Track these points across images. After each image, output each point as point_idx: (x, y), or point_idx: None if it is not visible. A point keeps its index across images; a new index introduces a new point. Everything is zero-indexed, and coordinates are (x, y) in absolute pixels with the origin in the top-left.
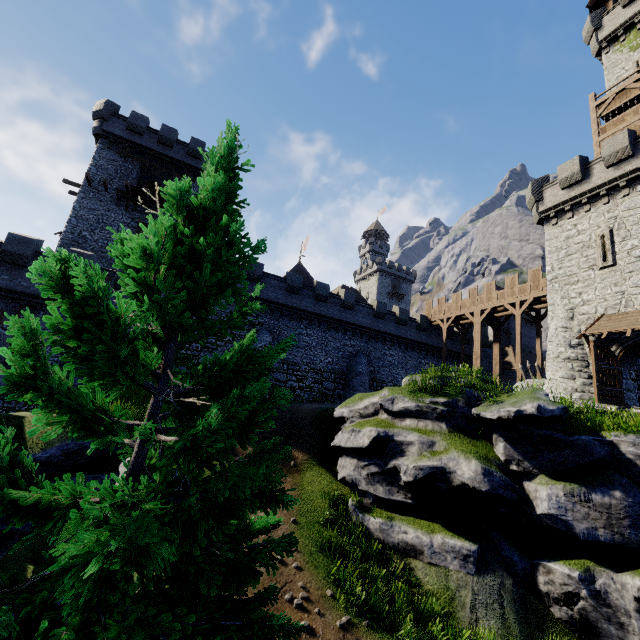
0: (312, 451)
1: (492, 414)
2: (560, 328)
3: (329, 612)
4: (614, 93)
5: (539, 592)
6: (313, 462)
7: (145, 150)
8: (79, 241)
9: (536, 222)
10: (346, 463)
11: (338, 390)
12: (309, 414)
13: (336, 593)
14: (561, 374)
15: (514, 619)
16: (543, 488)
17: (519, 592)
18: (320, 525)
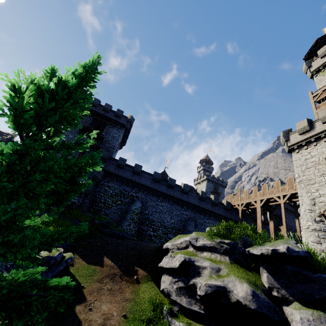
0: (149, 271)
1: (257, 251)
2: (307, 210)
3: None
4: (321, 91)
5: None
6: (148, 278)
7: (96, 113)
8: None
9: (287, 151)
10: (165, 279)
11: None
12: (152, 248)
13: None
14: (311, 239)
15: None
16: (297, 312)
17: None
18: (141, 322)
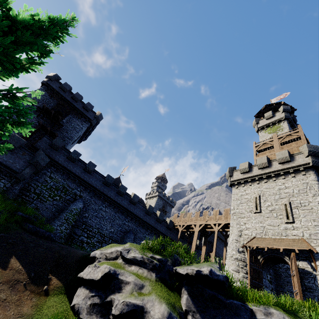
0: (66, 282)
1: (183, 270)
2: (234, 240)
3: None
4: (262, 143)
5: None
6: (62, 290)
7: (63, 98)
8: None
9: (229, 185)
10: (81, 292)
11: None
12: (79, 255)
13: None
14: (232, 267)
15: None
16: None
17: None
18: None
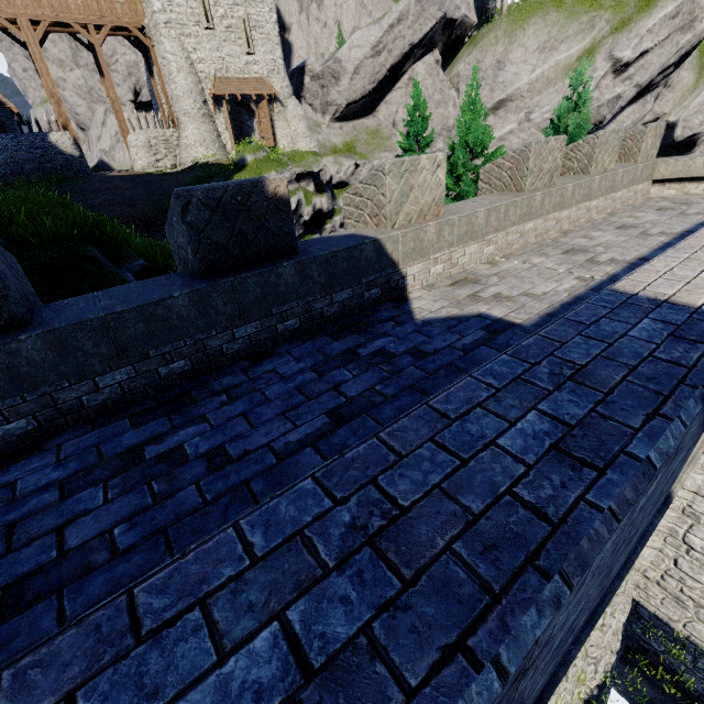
0: None
1: (317, 169)
2: (192, 84)
3: None
4: None
5: None
6: None
7: None
8: None
9: None
10: None
11: None
12: None
13: None
14: (205, 129)
15: None
16: (324, 199)
17: None
18: None
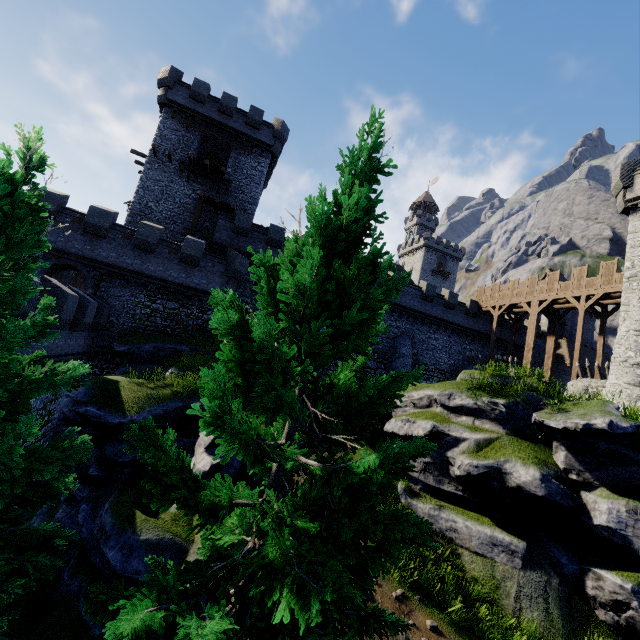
0: None
1: (557, 423)
2: (632, 331)
3: (385, 583)
4: None
5: (585, 594)
6: (362, 442)
7: (206, 120)
8: (146, 212)
9: (620, 211)
10: None
11: (380, 370)
12: None
13: (390, 567)
14: (626, 380)
15: (558, 615)
16: (603, 501)
17: (565, 591)
18: None
